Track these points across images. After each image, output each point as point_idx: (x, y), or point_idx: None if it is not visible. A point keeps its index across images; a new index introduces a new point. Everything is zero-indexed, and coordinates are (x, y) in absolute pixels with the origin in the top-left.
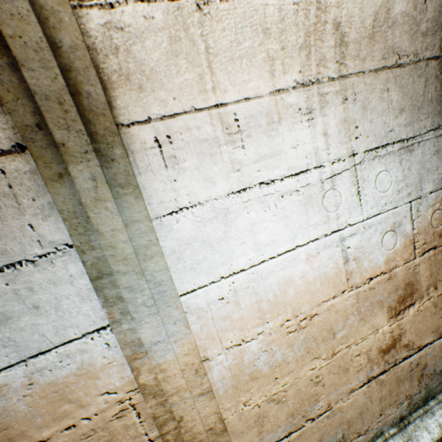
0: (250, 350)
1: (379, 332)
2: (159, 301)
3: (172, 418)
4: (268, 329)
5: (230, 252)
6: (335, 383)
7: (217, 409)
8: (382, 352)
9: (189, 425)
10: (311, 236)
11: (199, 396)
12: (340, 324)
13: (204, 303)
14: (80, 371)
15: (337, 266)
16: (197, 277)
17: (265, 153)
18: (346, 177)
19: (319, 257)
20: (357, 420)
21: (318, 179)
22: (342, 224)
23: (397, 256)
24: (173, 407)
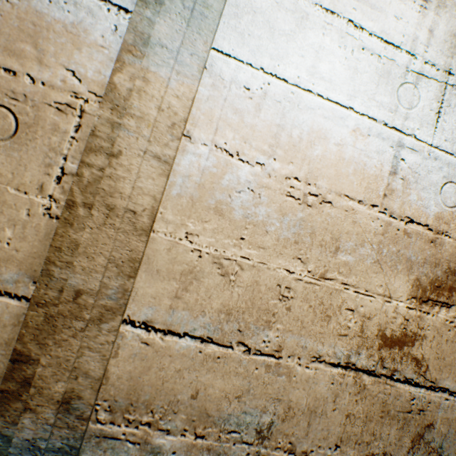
0: (237, 173)
1: (391, 304)
2: (195, 22)
3: (108, 153)
4: (270, 168)
5: (285, 53)
6: (304, 324)
7: (158, 196)
8: (383, 340)
9: (119, 172)
10: (370, 111)
11: (153, 159)
12: (350, 245)
13: (228, 77)
14: (72, 28)
15: (381, 169)
16: (239, 47)
17: (368, 1)
18: (432, 87)
19: (367, 141)
20: (302, 419)
21: (405, 65)
22: (407, 129)
23: (452, 223)
24: (121, 133)
